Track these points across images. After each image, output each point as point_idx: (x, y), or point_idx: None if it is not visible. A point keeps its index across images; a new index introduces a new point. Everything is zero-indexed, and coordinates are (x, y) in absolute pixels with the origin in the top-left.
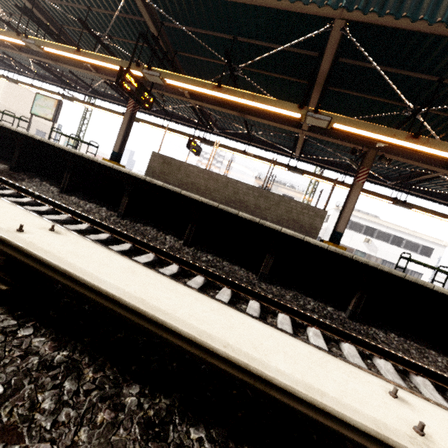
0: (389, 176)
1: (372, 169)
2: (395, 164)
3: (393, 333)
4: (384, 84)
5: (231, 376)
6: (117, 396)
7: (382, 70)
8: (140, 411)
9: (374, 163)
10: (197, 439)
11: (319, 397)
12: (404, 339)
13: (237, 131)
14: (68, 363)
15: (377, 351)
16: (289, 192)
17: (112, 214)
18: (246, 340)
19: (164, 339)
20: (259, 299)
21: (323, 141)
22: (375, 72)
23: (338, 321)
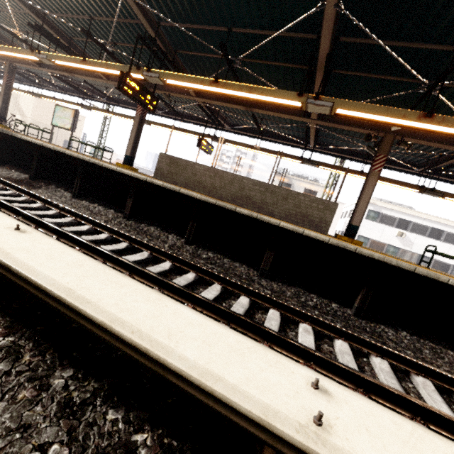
0: (417, 162)
1: (396, 156)
2: (420, 148)
3: (405, 331)
4: (394, 60)
5: (136, 361)
6: (47, 378)
7: (388, 45)
8: (64, 391)
9: (397, 149)
10: (112, 420)
11: (211, 383)
12: (418, 338)
13: (248, 126)
14: (11, 348)
15: (374, 348)
16: (312, 186)
17: (118, 216)
18: (164, 328)
19: (82, 325)
20: (250, 295)
21: (337, 129)
22: (382, 48)
23: (341, 318)
